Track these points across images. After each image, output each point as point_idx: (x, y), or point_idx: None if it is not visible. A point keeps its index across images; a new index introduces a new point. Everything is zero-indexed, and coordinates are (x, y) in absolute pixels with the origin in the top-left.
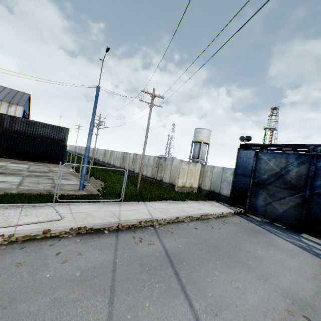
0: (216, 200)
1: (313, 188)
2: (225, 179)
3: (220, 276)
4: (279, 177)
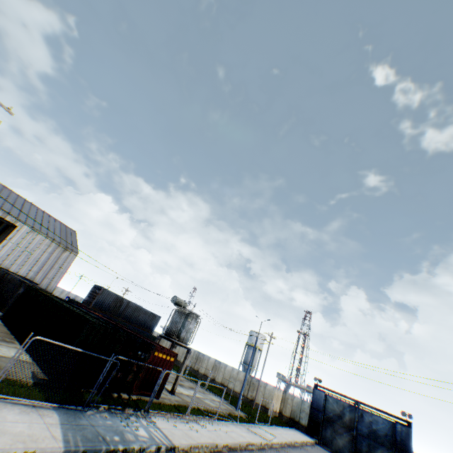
0: (296, 428)
1: (357, 429)
2: (303, 409)
3: None
4: (340, 417)
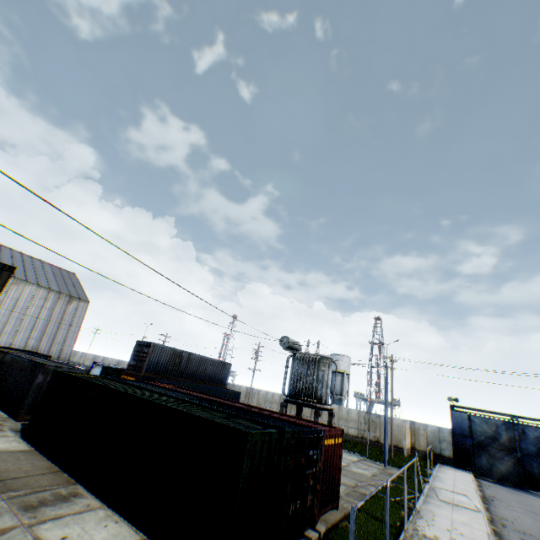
0: (439, 462)
1: (521, 449)
2: (443, 438)
3: None
4: (494, 439)
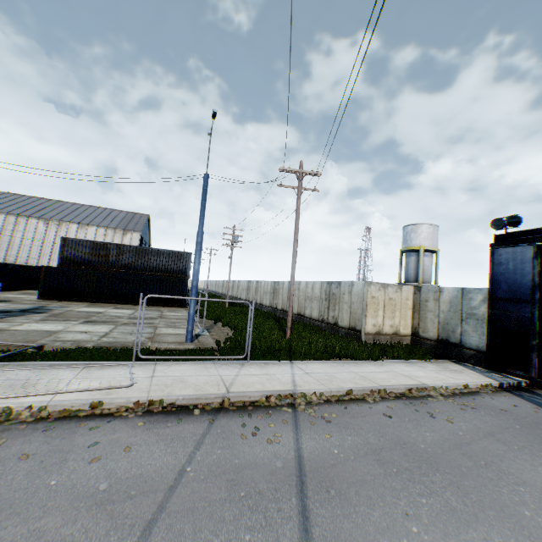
0: (455, 360)
1: None
2: (469, 313)
3: (422, 537)
4: None
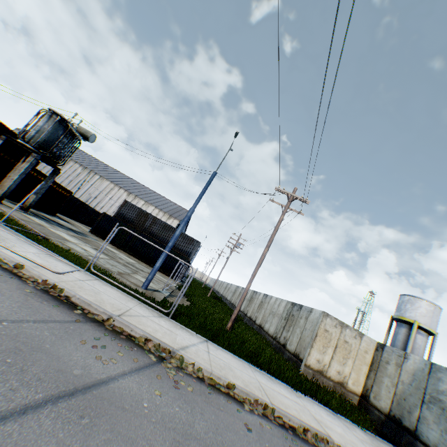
0: None
1: None
2: (434, 396)
3: None
4: None
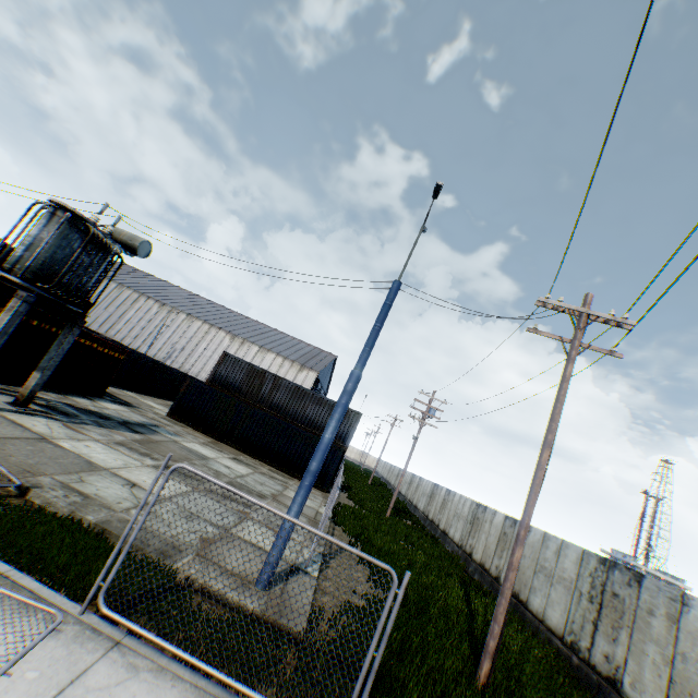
0: None
1: None
2: None
3: None
4: None
